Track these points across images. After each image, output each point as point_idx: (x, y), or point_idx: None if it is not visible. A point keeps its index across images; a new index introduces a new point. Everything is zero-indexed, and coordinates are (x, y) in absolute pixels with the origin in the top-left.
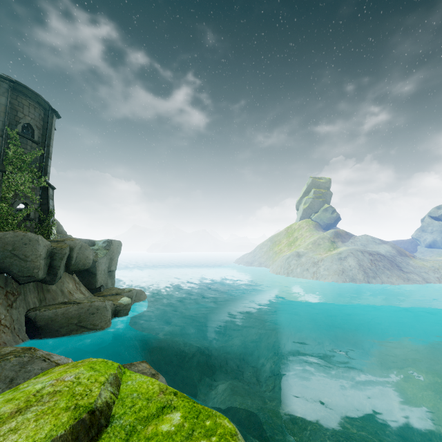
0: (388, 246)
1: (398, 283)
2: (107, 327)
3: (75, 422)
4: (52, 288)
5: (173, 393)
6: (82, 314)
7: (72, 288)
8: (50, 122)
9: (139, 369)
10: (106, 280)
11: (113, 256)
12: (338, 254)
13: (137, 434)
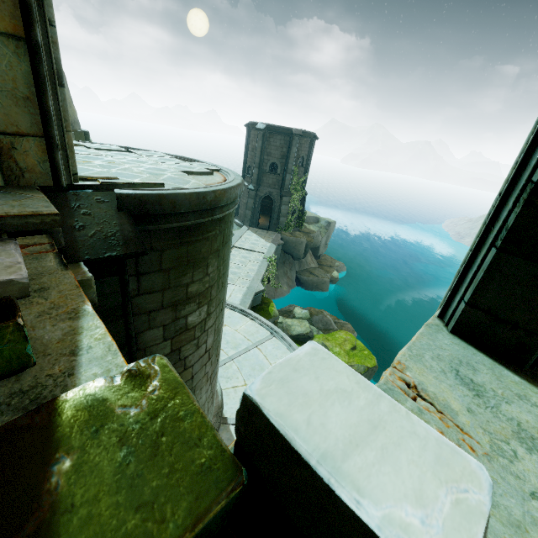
0: None
1: None
2: (327, 290)
3: (353, 346)
4: (303, 260)
5: (366, 348)
6: (318, 282)
7: (310, 260)
8: (312, 147)
9: (348, 327)
10: (323, 250)
11: (329, 234)
12: None
13: (361, 351)
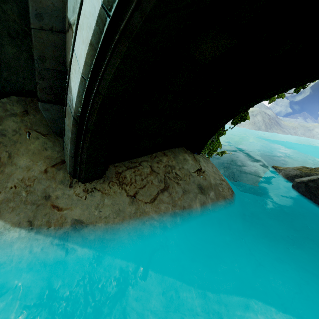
0: (271, 111)
1: (280, 133)
2: None
3: None
4: None
5: None
6: None
7: None
8: None
9: None
10: None
11: None
12: (252, 112)
13: None
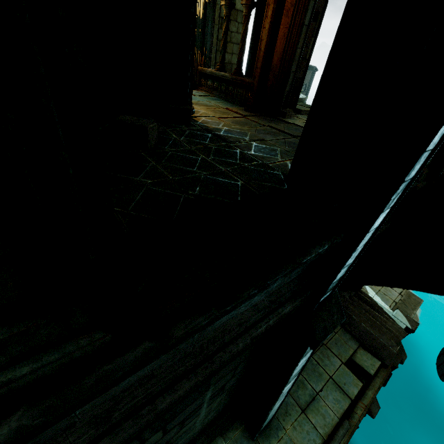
0: None
1: None
2: None
3: None
4: None
5: None
6: None
7: None
8: (313, 77)
9: None
10: None
11: None
12: None
13: None
